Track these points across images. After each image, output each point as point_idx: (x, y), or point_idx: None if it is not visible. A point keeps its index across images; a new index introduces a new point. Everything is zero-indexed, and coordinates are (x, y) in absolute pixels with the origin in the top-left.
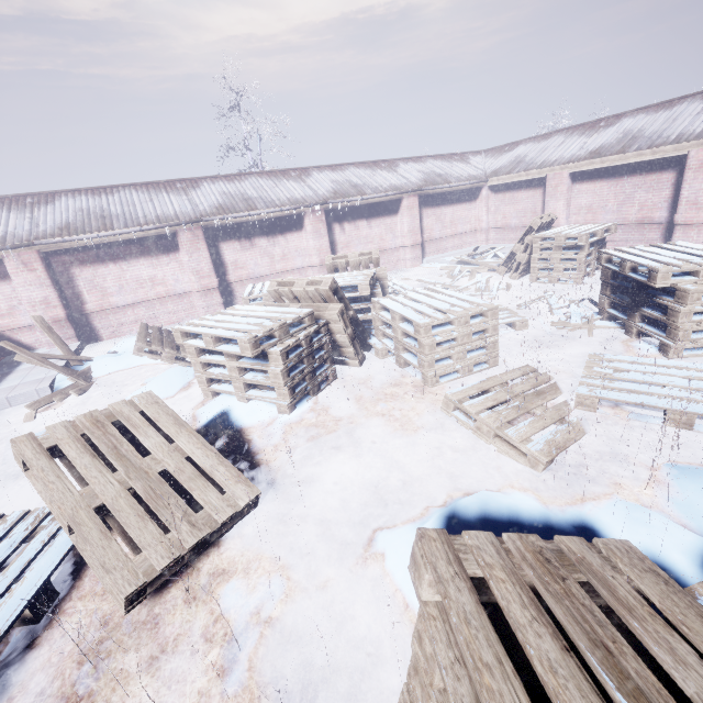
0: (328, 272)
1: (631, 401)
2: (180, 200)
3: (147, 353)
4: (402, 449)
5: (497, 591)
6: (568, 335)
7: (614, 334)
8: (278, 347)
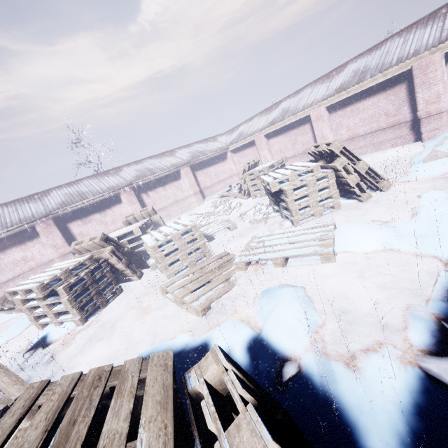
0: (126, 226)
1: (255, 259)
2: (36, 205)
3: (4, 310)
4: (139, 327)
5: (40, 408)
6: (256, 226)
7: (278, 219)
8: (63, 285)
